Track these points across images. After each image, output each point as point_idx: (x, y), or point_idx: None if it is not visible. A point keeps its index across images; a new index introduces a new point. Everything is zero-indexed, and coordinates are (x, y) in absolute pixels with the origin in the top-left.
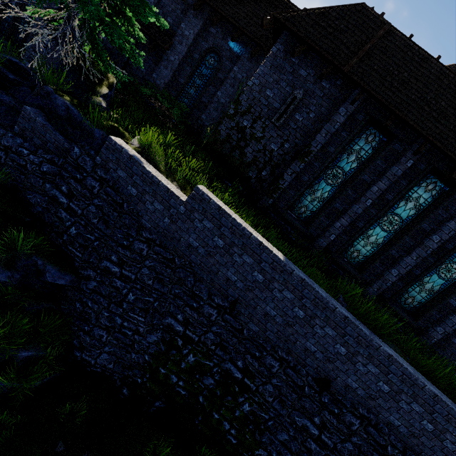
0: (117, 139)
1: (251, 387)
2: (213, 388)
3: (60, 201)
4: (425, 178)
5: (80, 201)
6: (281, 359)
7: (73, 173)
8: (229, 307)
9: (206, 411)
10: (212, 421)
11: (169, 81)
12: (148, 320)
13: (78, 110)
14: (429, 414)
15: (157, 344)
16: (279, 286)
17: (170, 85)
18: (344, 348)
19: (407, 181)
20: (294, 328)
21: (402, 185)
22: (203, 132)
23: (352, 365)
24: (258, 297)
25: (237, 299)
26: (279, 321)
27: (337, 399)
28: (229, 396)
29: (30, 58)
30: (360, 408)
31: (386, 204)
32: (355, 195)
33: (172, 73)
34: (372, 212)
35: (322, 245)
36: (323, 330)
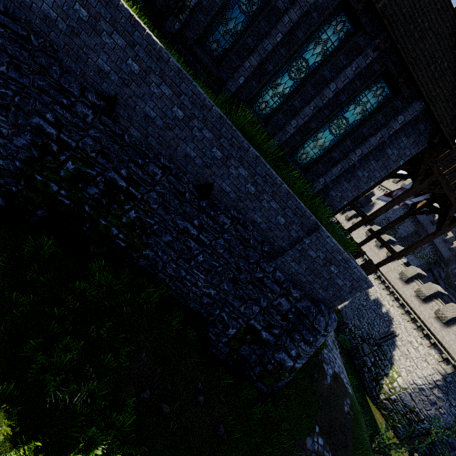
0: None
1: (137, 196)
2: (98, 198)
3: None
4: (336, 15)
5: None
6: (164, 167)
7: None
8: (106, 107)
9: (93, 219)
10: (100, 227)
11: None
12: (11, 119)
13: None
14: (283, 210)
15: (28, 149)
16: (157, 80)
17: None
18: (220, 151)
19: (318, 14)
20: (175, 132)
21: (313, 19)
22: None
23: (226, 169)
24: (136, 94)
25: (114, 97)
26: (160, 124)
27: (214, 204)
28: (115, 205)
29: None
30: (232, 210)
31: (296, 43)
32: (267, 28)
33: None
34: (282, 53)
35: (231, 89)
36: (201, 132)
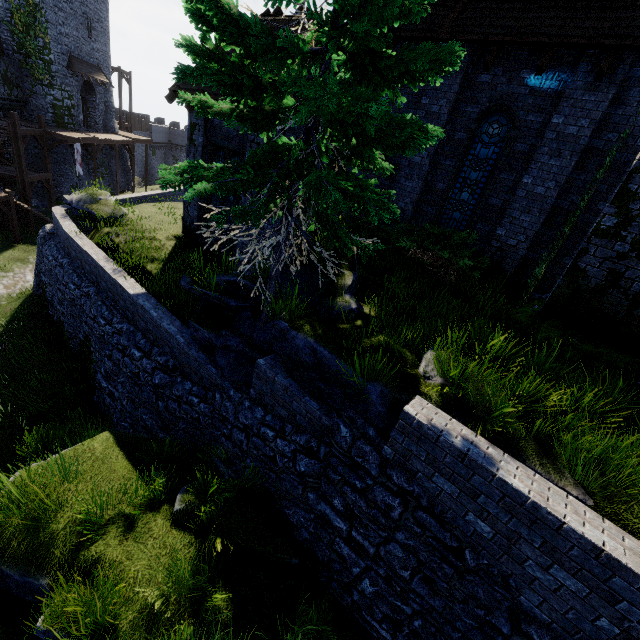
0: (416, 404)
1: None
2: None
3: (334, 525)
4: None
5: (368, 528)
6: None
7: (346, 476)
8: None
9: None
10: None
11: (418, 196)
12: None
13: (329, 348)
14: None
15: None
16: None
17: (421, 201)
18: None
19: None
20: None
21: None
22: (506, 260)
23: None
24: None
25: None
26: None
27: None
28: None
29: (242, 248)
30: None
31: None
32: None
33: (421, 182)
34: None
35: None
36: None
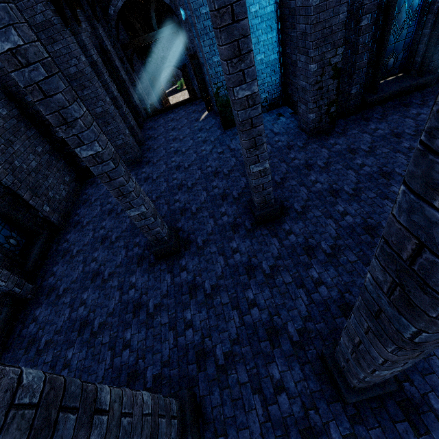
0: None
1: None
2: None
3: None
4: None
5: None
6: None
7: None
8: None
9: None
10: None
11: None
12: None
13: None
14: None
15: None
16: None
17: None
18: None
19: None
20: None
21: None
22: None
23: None
24: None
25: None
26: None
27: None
28: None
29: None
30: None
31: None
32: None
33: None
34: None
35: None
36: None
